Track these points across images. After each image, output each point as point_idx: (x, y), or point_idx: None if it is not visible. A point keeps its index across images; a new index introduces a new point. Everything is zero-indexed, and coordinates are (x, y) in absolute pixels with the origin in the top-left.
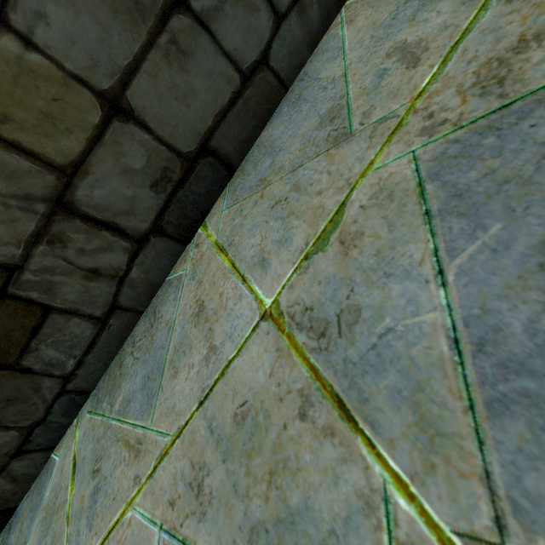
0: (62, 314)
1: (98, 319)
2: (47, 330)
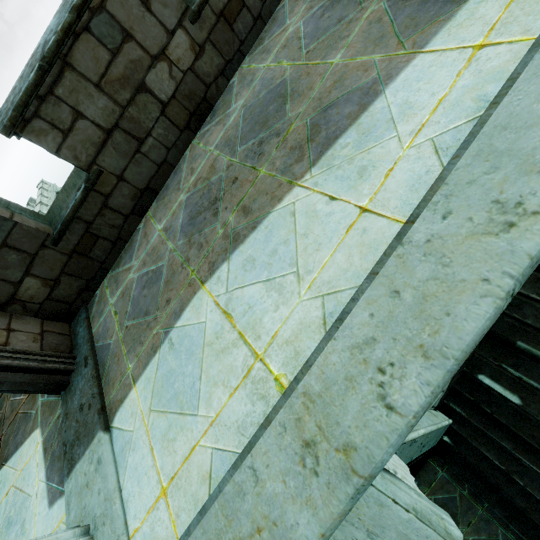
0: (246, 10)
1: (254, 19)
2: (241, 15)
